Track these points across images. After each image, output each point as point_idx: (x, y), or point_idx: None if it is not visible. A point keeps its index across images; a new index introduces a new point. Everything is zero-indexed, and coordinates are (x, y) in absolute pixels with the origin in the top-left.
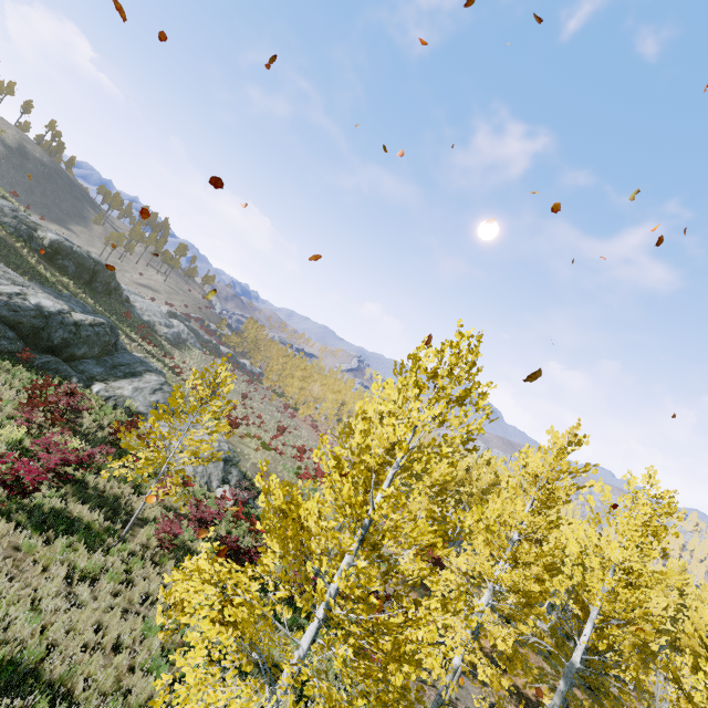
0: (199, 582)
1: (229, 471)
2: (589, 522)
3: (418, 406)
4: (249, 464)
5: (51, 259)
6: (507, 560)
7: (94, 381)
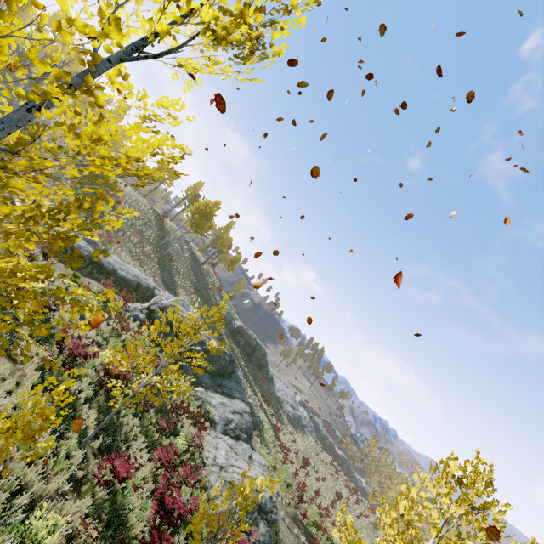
0: None
1: (256, 522)
2: None
3: None
4: None
5: (234, 336)
6: None
7: (200, 385)
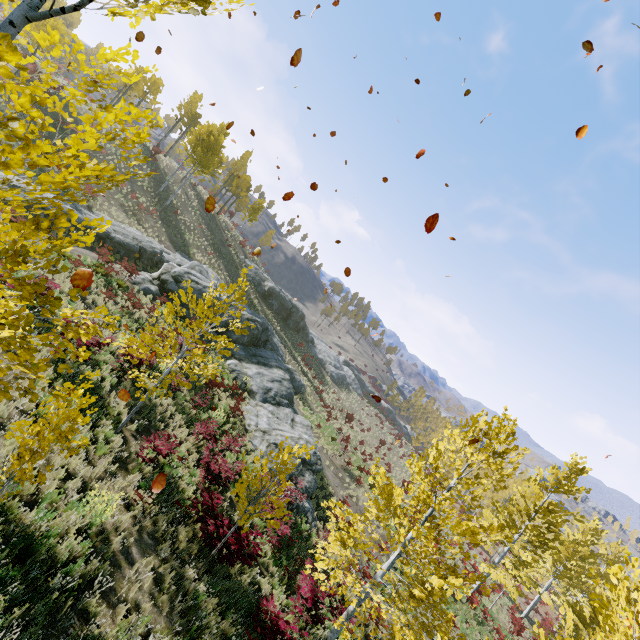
0: None
1: (302, 473)
2: None
3: None
4: (344, 492)
5: (266, 299)
6: None
7: (233, 357)
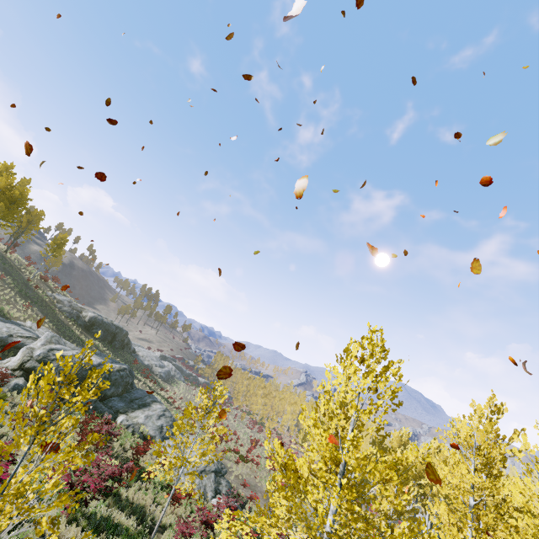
0: (239, 523)
1: (219, 482)
2: (523, 473)
3: (356, 378)
4: (232, 476)
5: (89, 329)
6: (469, 523)
7: (119, 413)
